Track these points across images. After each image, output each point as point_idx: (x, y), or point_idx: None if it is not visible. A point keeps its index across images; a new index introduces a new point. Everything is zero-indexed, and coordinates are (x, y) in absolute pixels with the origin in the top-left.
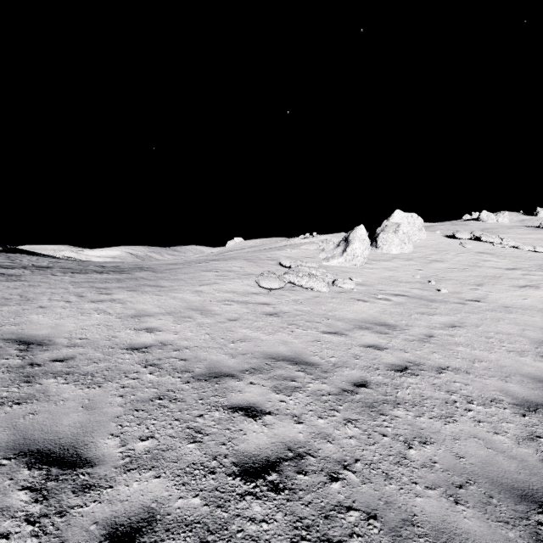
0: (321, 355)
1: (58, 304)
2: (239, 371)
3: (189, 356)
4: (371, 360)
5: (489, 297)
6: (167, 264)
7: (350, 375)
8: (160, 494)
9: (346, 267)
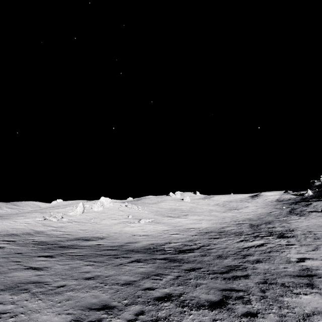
0: (37, 230)
1: None
2: (17, 231)
3: (8, 230)
4: (46, 230)
5: (101, 222)
6: (7, 214)
7: (39, 231)
8: (2, 235)
9: (74, 215)
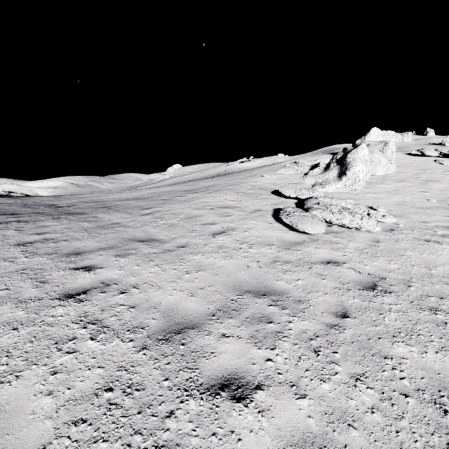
0: None
1: (1, 312)
2: None
3: None
4: None
5: None
6: (133, 199)
7: None
8: None
9: (346, 193)
